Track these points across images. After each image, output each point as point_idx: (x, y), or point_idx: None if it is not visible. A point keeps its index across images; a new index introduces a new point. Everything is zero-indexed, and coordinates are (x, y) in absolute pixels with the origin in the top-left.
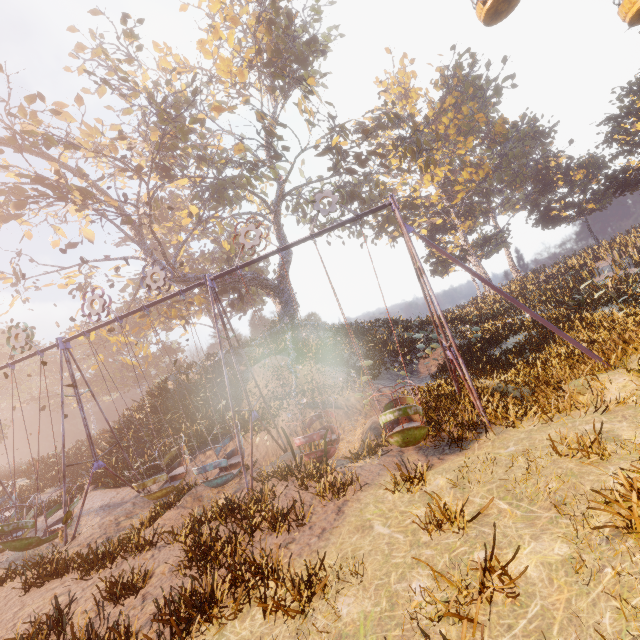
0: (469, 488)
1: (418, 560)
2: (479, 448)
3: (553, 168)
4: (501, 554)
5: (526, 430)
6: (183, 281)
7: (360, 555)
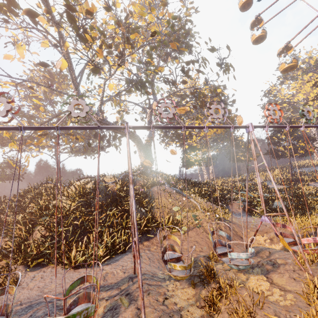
0: None
1: None
2: None
3: (239, 140)
4: None
5: None
6: (104, 123)
7: None
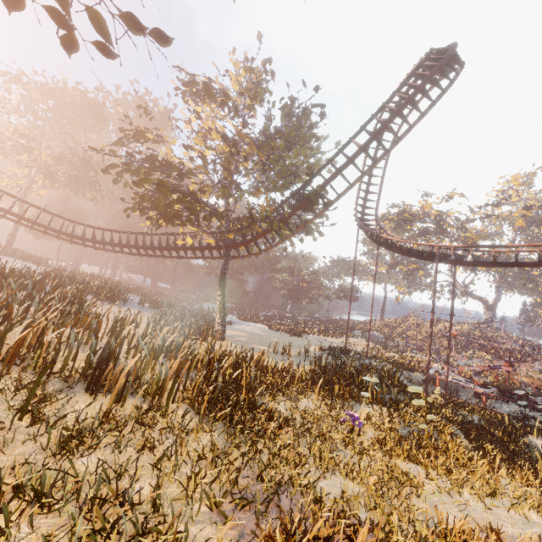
0: None
1: None
2: None
3: None
4: None
5: None
6: (467, 293)
7: None
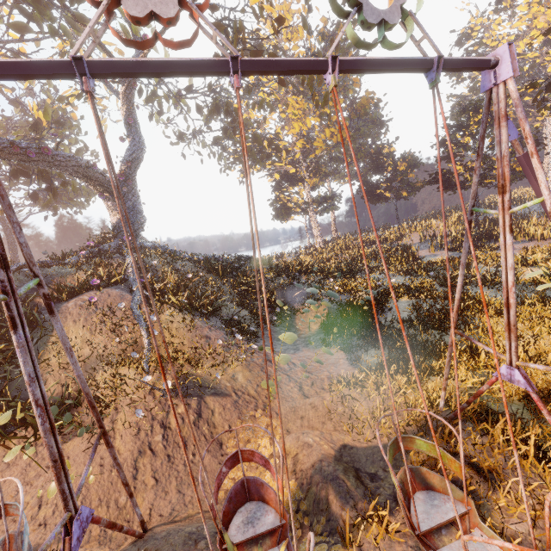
0: None
1: None
2: None
3: (385, 154)
4: None
5: None
6: None
7: None
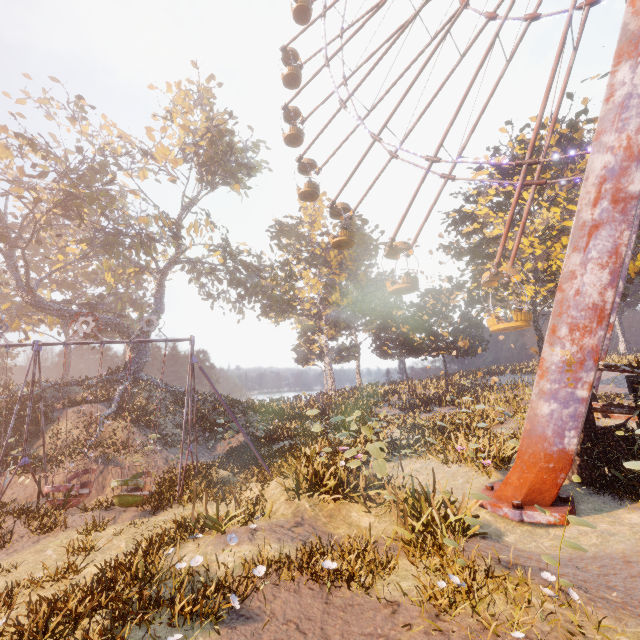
0: (120, 536)
1: (43, 562)
2: (161, 515)
3: (394, 316)
4: (91, 565)
5: (188, 508)
6: (37, 306)
7: (22, 564)
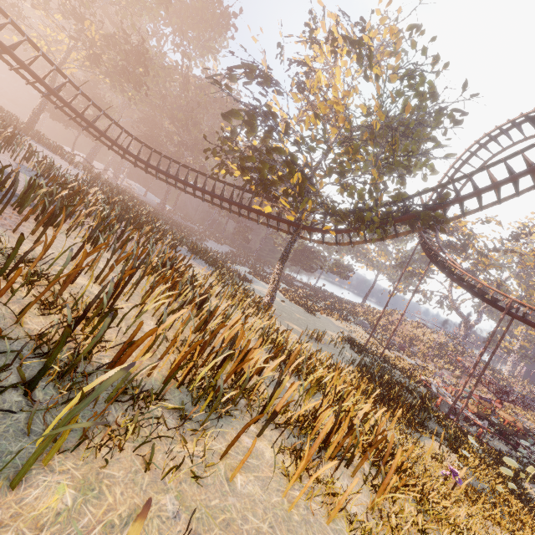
0: None
1: None
2: None
3: None
4: None
5: None
6: (456, 310)
7: None
